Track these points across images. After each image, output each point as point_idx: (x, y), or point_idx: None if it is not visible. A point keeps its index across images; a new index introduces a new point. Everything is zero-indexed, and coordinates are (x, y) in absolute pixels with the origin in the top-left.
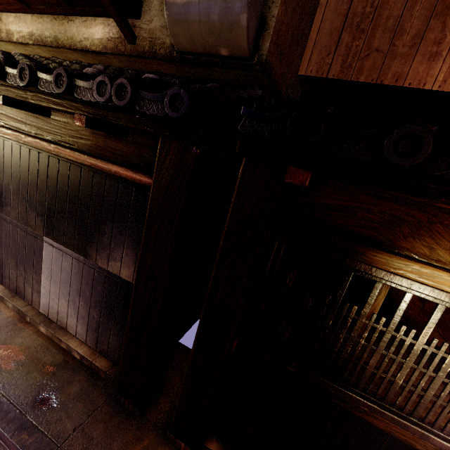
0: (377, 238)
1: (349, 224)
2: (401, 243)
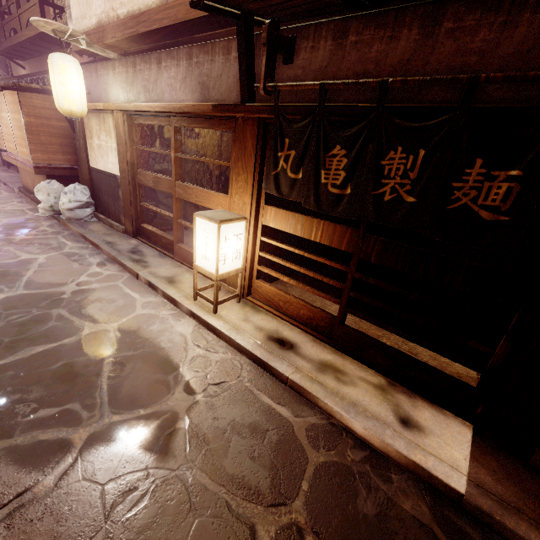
0: None
1: None
2: None
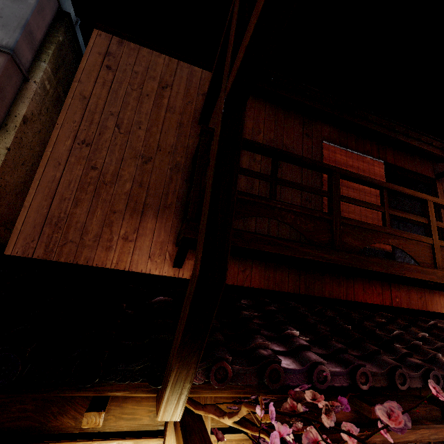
0: (31, 426)
1: (4, 421)
2: (52, 423)
